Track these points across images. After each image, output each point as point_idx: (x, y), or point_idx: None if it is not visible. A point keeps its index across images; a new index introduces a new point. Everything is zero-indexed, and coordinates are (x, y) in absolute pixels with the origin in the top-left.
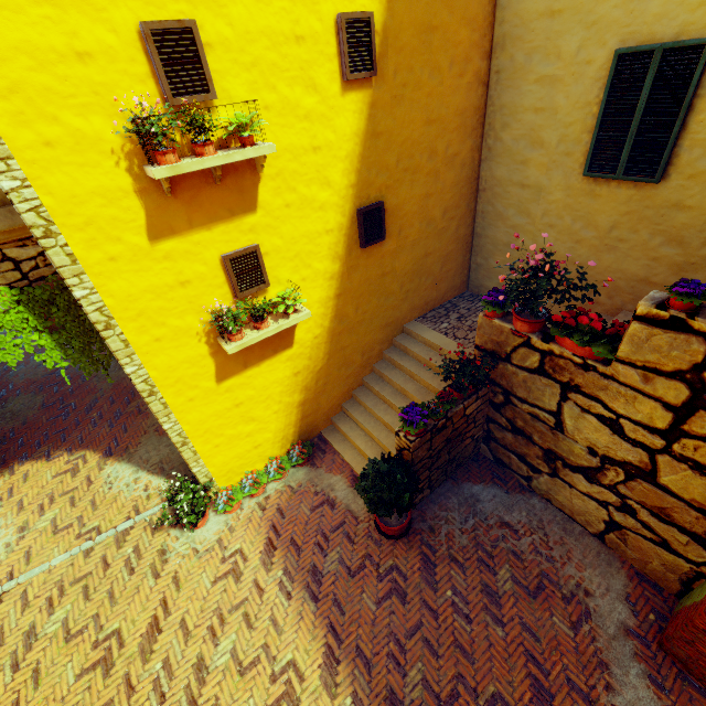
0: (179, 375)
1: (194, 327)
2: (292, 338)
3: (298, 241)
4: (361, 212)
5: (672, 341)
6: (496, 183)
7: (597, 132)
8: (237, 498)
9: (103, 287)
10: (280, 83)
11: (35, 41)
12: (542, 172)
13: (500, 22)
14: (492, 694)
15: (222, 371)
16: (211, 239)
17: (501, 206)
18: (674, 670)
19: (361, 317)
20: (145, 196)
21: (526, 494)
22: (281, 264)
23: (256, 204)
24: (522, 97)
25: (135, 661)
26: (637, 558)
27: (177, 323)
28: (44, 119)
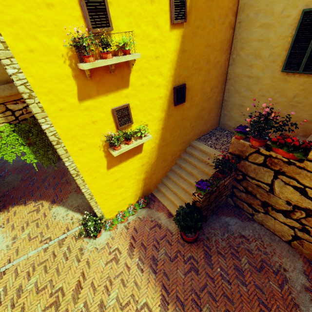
0: (90, 166)
1: (98, 143)
2: (142, 148)
3: (146, 102)
4: (175, 88)
5: None
6: (236, 76)
7: (290, 50)
8: (115, 223)
9: (56, 123)
10: (142, 24)
11: None
12: (260, 70)
13: None
14: None
15: (109, 164)
16: (107, 101)
17: (238, 87)
18: None
19: (172, 138)
20: (77, 79)
21: (251, 222)
22: (138, 113)
23: (128, 84)
24: (251, 34)
25: (70, 303)
26: (308, 253)
27: (90, 141)
28: (29, 38)
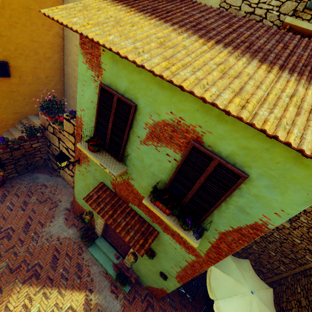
0: None
1: None
2: None
3: None
4: None
5: (70, 125)
6: (69, 74)
7: None
8: None
9: None
10: None
11: None
12: None
13: None
14: (8, 227)
15: None
16: None
17: (70, 82)
18: (73, 216)
19: None
20: None
21: (58, 177)
22: None
23: None
24: (72, 48)
25: None
26: None
27: None
28: None
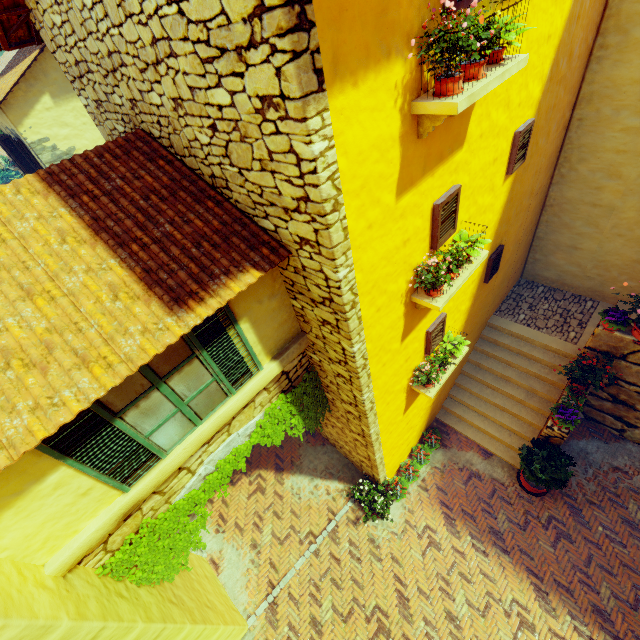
0: (390, 420)
1: (403, 385)
2: None
3: (459, 297)
4: (493, 260)
5: None
6: (566, 202)
7: None
8: (405, 486)
9: (375, 385)
10: (479, 197)
11: (389, 247)
12: (616, 197)
13: (589, 82)
14: None
15: (407, 405)
16: (424, 323)
17: (568, 219)
18: None
19: (471, 328)
20: (406, 315)
21: (621, 442)
22: (448, 317)
23: None
24: (604, 140)
25: (403, 624)
26: None
27: (397, 387)
28: (380, 295)
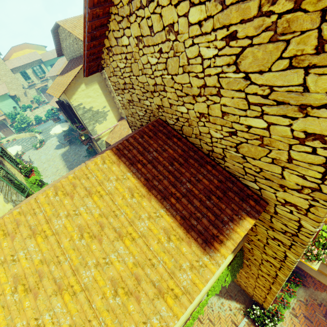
0: None
1: None
2: None
3: None
4: None
5: None
6: None
7: None
8: (282, 313)
9: None
10: None
11: None
12: None
13: None
14: None
15: None
16: None
17: None
18: None
19: None
20: None
21: None
22: None
23: None
24: None
25: None
26: None
27: None
28: None
